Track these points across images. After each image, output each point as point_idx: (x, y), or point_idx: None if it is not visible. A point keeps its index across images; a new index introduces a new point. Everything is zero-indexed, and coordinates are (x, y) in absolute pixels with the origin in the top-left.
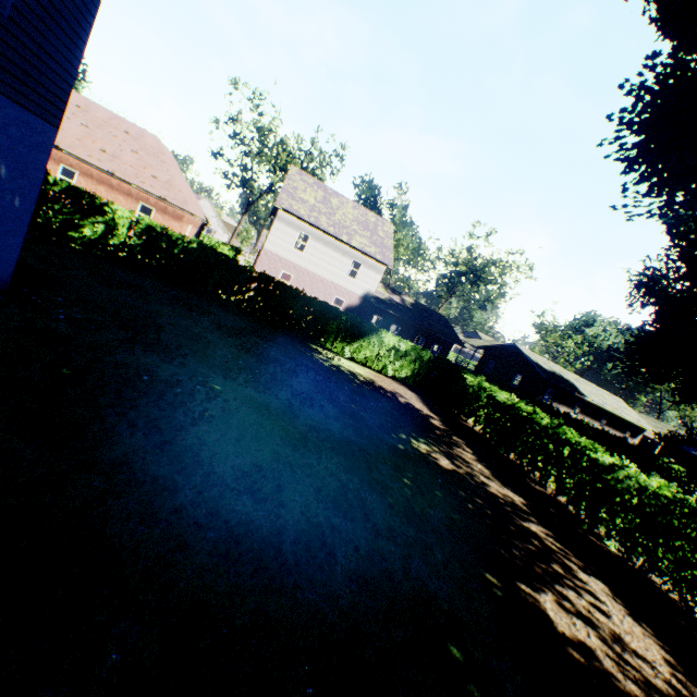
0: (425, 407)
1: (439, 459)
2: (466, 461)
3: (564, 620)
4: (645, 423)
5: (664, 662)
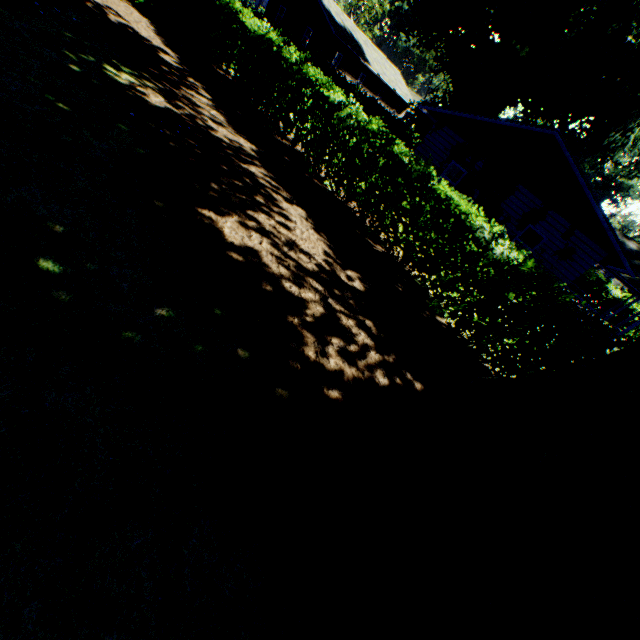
0: (159, 40)
1: (149, 95)
2: (197, 105)
3: (241, 235)
4: (411, 99)
5: (324, 255)
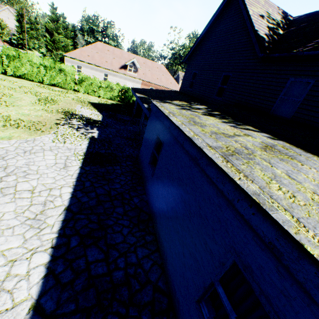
0: None
1: None
2: None
3: None
4: None
5: None
